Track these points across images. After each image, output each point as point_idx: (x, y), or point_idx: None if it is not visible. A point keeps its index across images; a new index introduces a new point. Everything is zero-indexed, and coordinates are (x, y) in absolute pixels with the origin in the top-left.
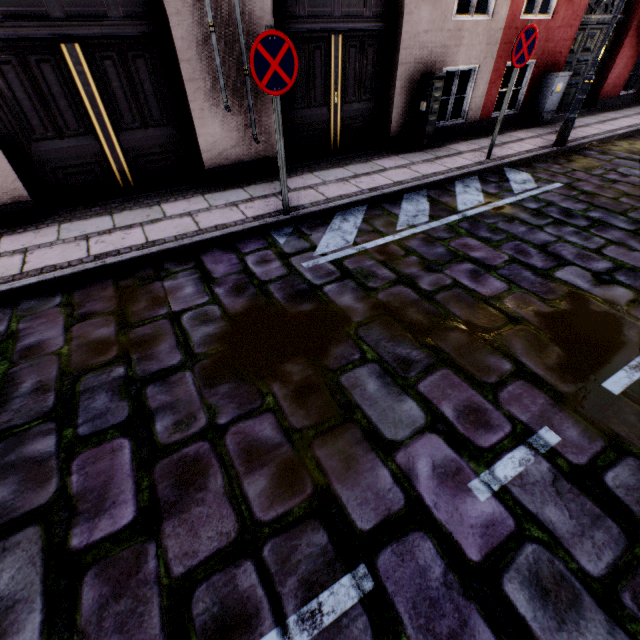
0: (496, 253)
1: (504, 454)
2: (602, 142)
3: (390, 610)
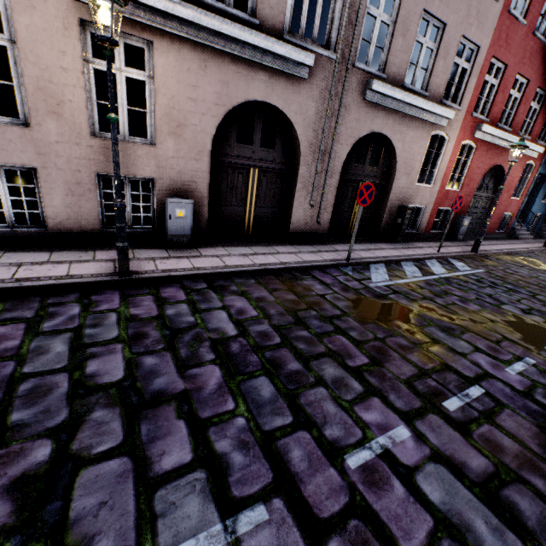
0: (467, 294)
1: (514, 363)
2: (495, 254)
3: (496, 397)
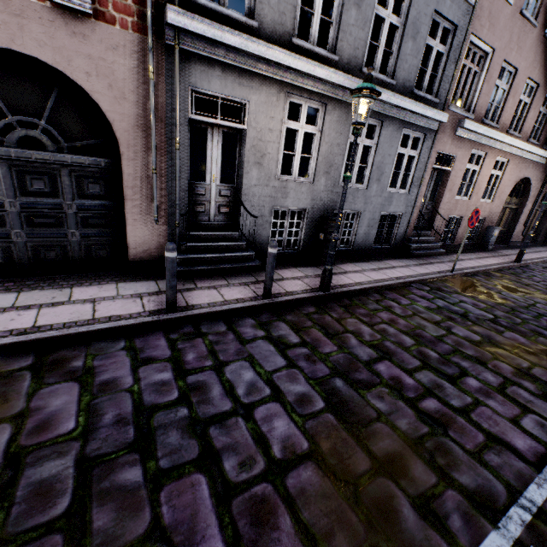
0: None
1: None
2: None
3: None
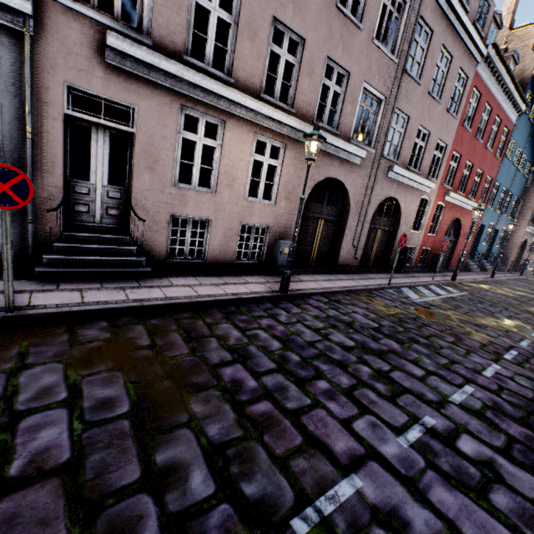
0: (470, 307)
1: (521, 341)
2: (465, 282)
3: (524, 355)
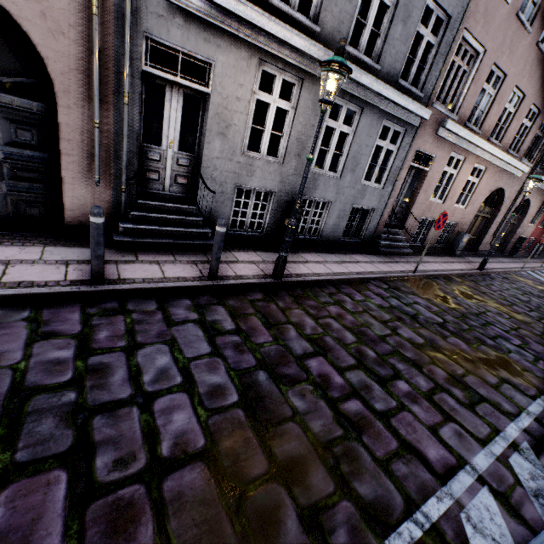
0: None
1: None
2: None
3: None
